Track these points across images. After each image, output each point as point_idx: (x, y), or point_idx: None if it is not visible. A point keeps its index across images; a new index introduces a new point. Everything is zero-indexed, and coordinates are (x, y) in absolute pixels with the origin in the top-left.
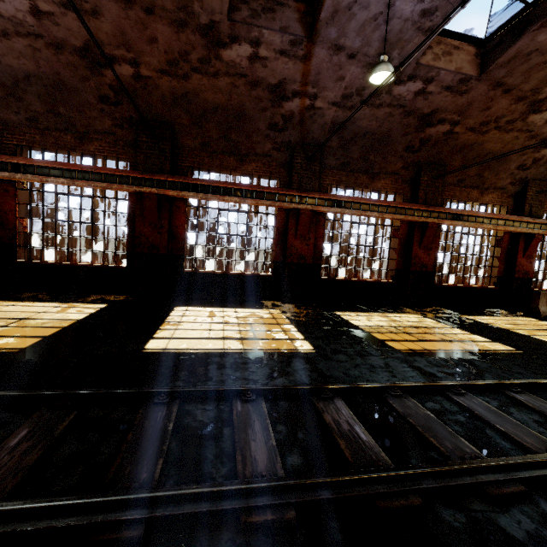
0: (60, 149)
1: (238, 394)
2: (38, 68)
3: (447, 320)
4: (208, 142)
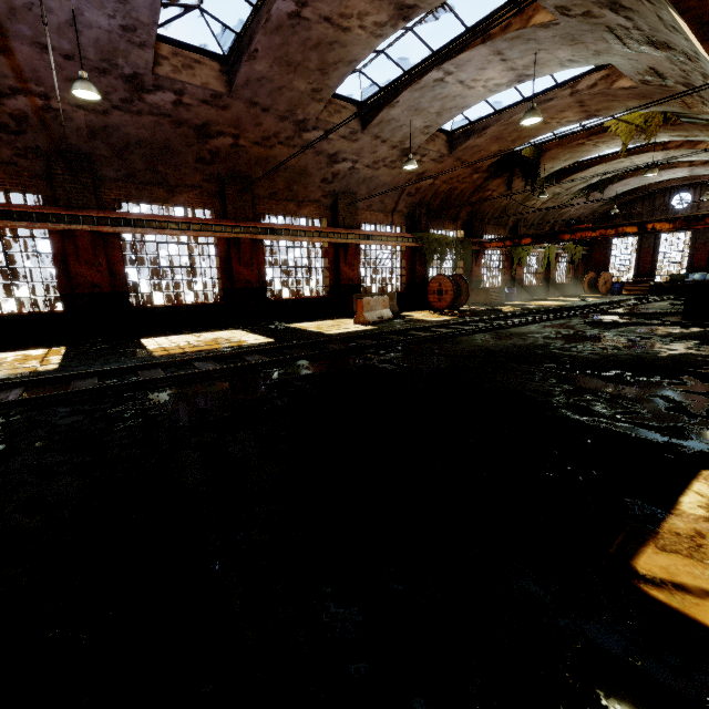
0: None
1: None
2: None
3: (261, 329)
4: None
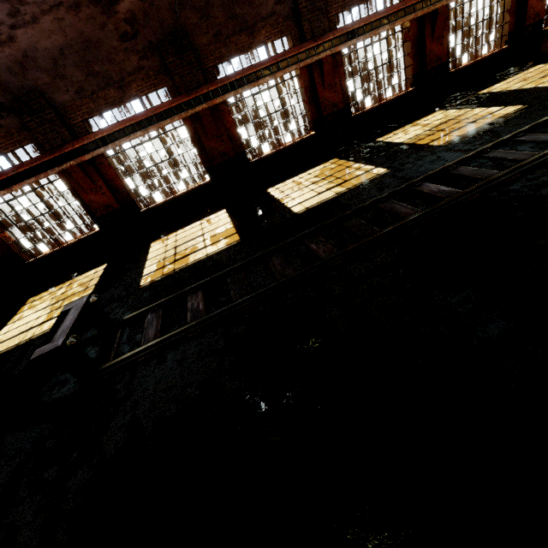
0: (112, 107)
1: (375, 202)
2: (65, 38)
3: (467, 104)
4: (218, 30)
